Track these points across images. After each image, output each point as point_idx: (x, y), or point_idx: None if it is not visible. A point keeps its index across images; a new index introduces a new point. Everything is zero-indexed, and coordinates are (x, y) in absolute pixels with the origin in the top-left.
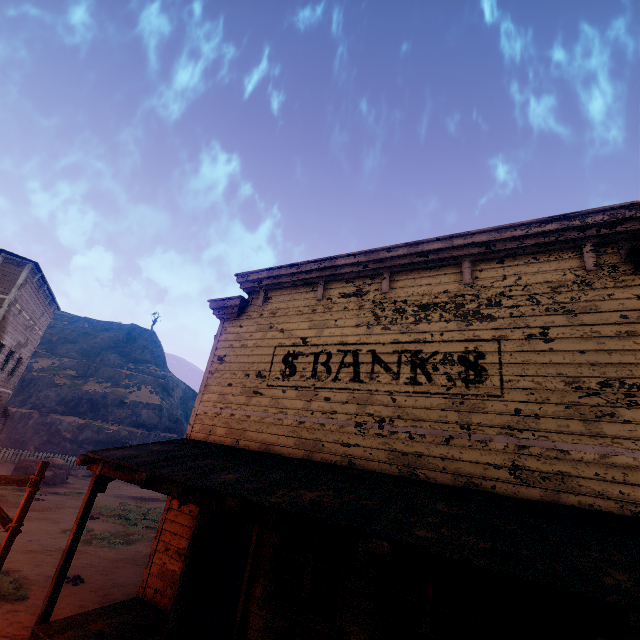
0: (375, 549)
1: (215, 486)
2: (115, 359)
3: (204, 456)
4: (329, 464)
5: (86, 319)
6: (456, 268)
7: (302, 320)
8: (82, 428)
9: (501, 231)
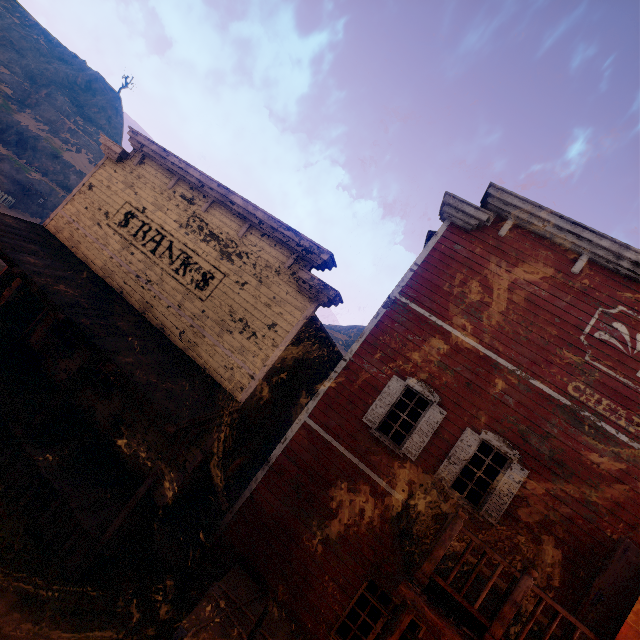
0: (57, 315)
1: (14, 259)
2: (64, 103)
3: (36, 243)
4: (110, 287)
5: (44, 31)
6: (243, 223)
7: (151, 195)
8: (2, 158)
9: (270, 218)
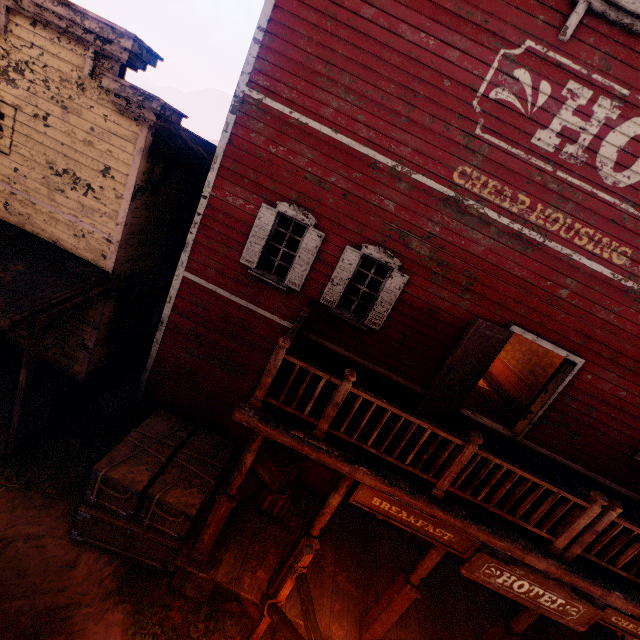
0: None
1: None
2: None
3: None
4: None
5: None
6: None
7: None
8: None
9: None
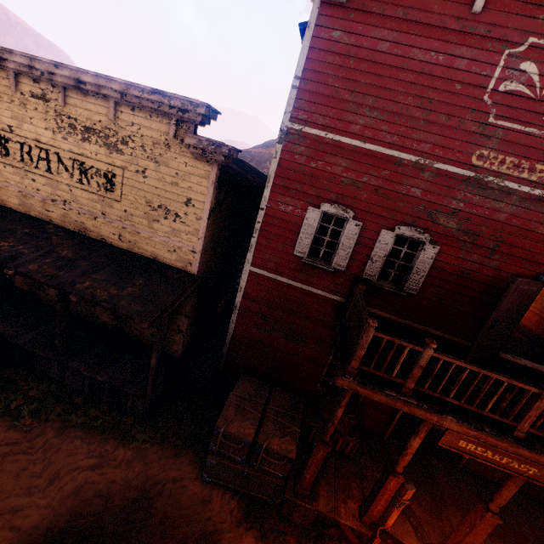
0: (7, 273)
1: None
2: None
3: None
4: (38, 220)
5: None
6: (108, 103)
7: (5, 108)
8: None
9: (128, 86)
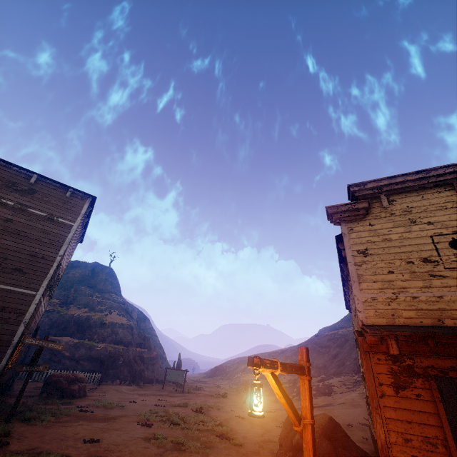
0: None
1: None
2: (85, 289)
3: None
4: None
5: None
6: None
7: (451, 213)
8: (77, 346)
9: None
